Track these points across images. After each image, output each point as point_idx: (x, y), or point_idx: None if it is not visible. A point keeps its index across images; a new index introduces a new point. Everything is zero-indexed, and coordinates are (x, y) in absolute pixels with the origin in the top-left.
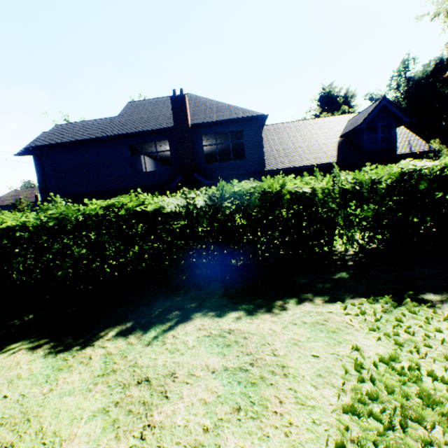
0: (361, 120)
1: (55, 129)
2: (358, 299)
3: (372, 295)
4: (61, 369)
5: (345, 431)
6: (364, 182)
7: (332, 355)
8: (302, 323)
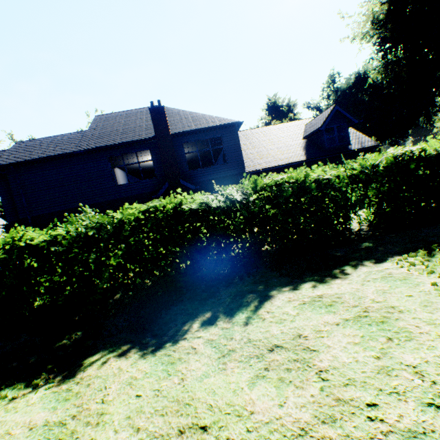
0: (321, 123)
1: (17, 146)
2: (398, 257)
3: (405, 253)
4: (173, 363)
5: None
6: (367, 167)
7: (421, 293)
8: (373, 279)
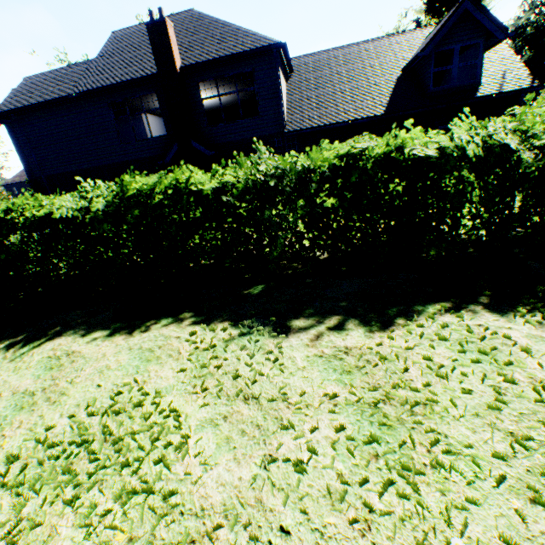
0: (427, 42)
1: (24, 84)
2: (226, 322)
3: (245, 318)
4: None
5: (3, 459)
6: (293, 171)
7: (112, 386)
8: (138, 348)
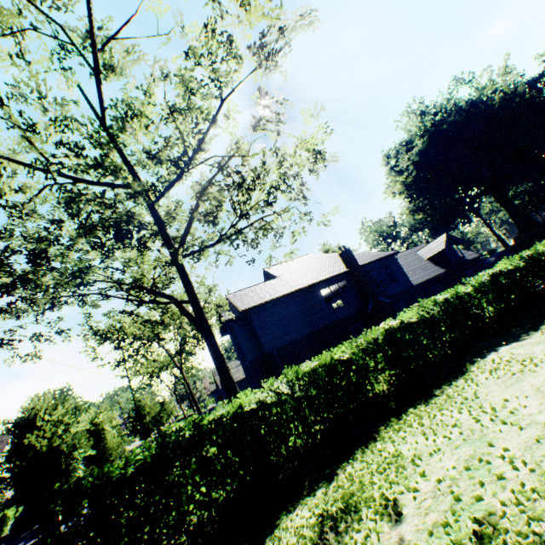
0: (443, 246)
1: (233, 296)
2: None
3: None
4: None
5: None
6: None
7: None
8: None
